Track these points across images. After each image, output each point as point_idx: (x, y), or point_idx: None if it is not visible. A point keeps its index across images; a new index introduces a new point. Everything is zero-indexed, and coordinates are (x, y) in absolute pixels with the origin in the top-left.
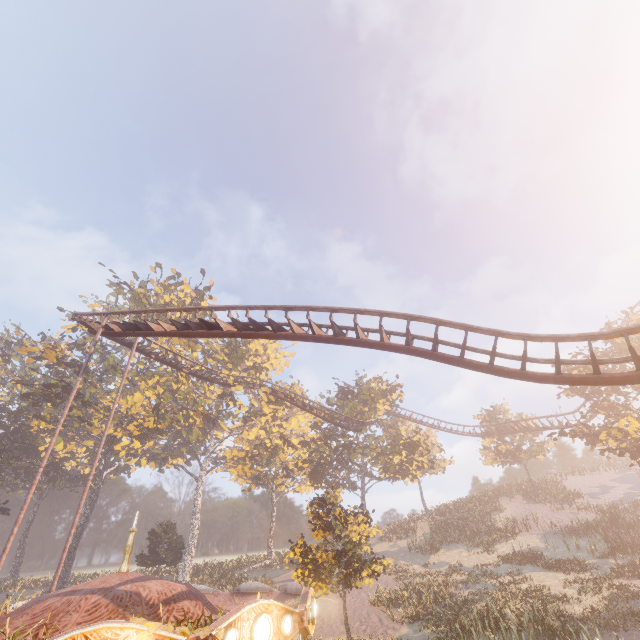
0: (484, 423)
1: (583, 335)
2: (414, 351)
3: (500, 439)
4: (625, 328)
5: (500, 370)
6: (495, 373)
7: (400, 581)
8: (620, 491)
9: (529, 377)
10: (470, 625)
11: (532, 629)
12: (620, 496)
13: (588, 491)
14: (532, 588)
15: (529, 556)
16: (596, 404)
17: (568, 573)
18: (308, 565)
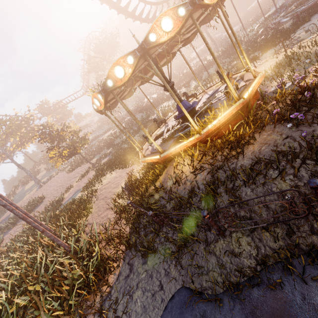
0: (41, 111)
1: (155, 2)
2: (114, 2)
3: (53, 115)
4: (162, 1)
5: (137, 16)
6: (136, 17)
7: (65, 170)
8: (96, 118)
9: (143, 19)
10: (111, 142)
11: (127, 127)
12: (98, 119)
13: (88, 123)
14: (109, 135)
15: (96, 137)
16: (98, 75)
17: (110, 130)
18: (65, 148)
